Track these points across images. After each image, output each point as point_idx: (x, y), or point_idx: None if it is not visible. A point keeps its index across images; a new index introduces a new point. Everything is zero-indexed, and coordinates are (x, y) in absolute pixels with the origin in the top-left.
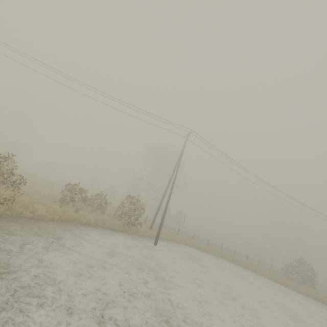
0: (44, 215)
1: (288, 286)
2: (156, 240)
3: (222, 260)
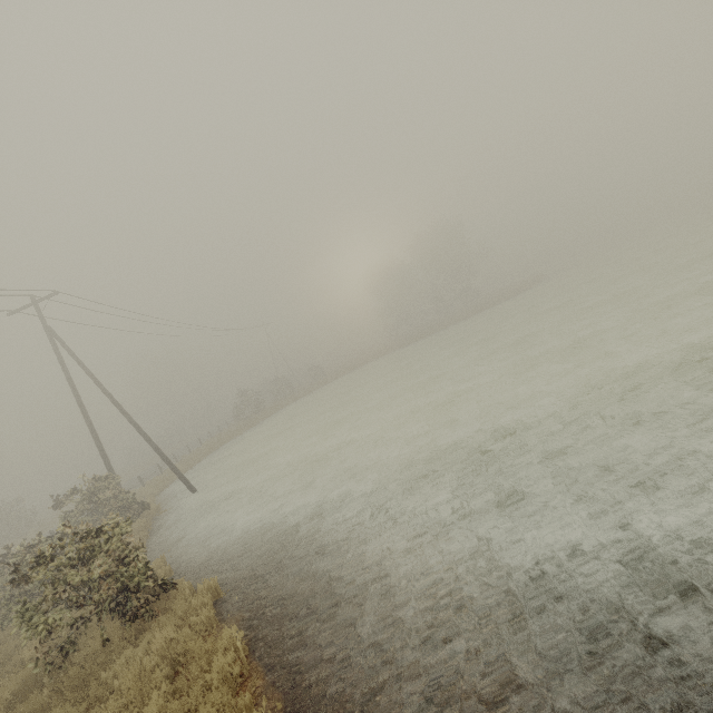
0: (162, 562)
1: (261, 420)
2: (192, 487)
3: (210, 457)
